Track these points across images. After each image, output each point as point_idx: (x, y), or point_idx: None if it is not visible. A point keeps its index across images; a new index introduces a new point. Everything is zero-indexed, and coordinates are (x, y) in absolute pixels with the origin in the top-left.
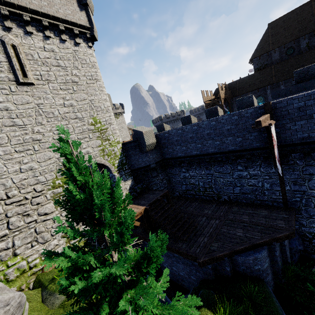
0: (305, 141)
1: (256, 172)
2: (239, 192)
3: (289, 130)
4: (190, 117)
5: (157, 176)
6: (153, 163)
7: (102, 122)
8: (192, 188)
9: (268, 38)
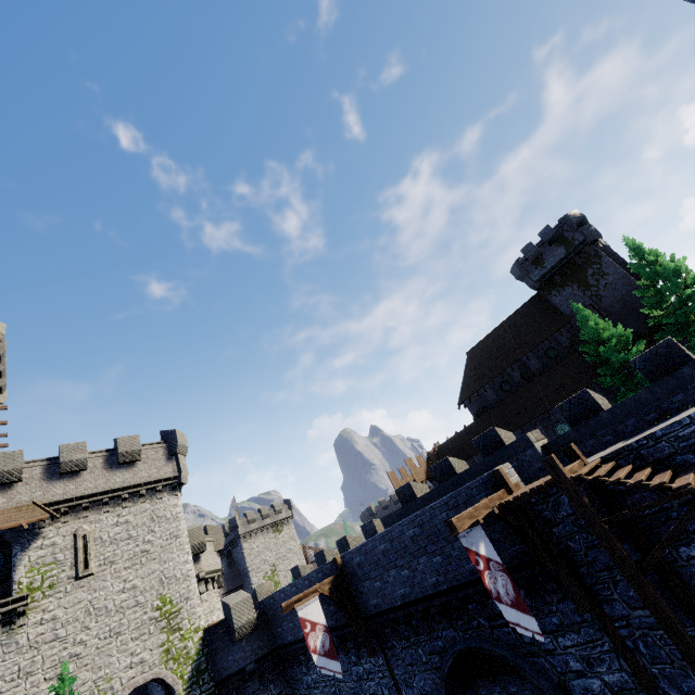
0: (377, 611)
1: (369, 665)
2: None
3: (363, 594)
4: (324, 554)
5: (265, 690)
6: (252, 662)
7: (175, 599)
8: None
9: (472, 371)
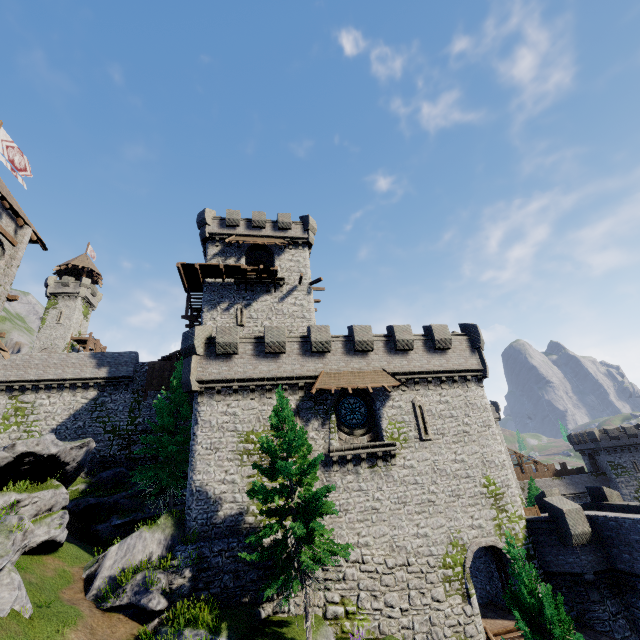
0: None
1: None
2: None
3: None
4: None
5: (602, 603)
6: (590, 572)
7: (497, 483)
8: None
9: None
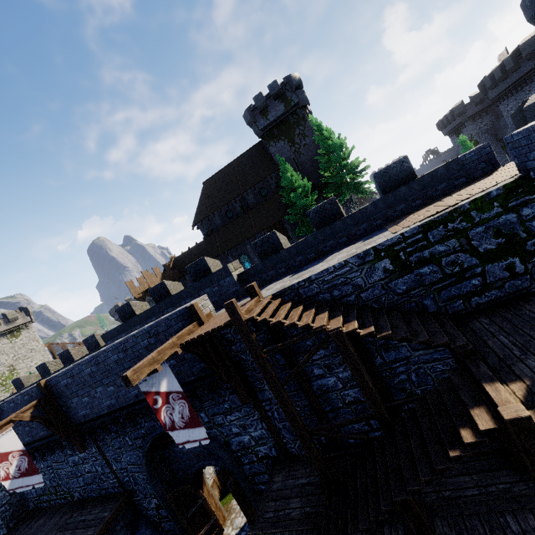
0: (86, 419)
1: (84, 454)
2: (84, 483)
3: (72, 408)
4: (46, 366)
5: None
6: None
7: None
8: (43, 492)
9: (206, 199)
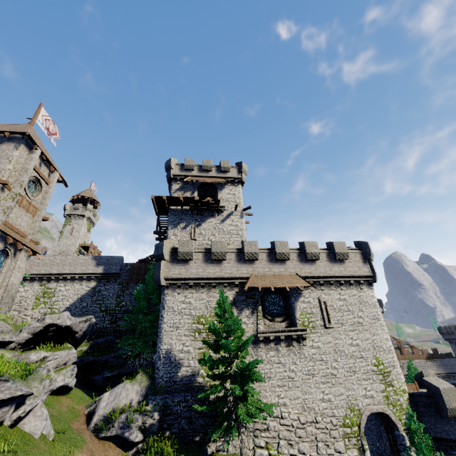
0: None
1: None
2: None
3: None
4: None
5: None
6: None
7: (384, 363)
8: None
9: None
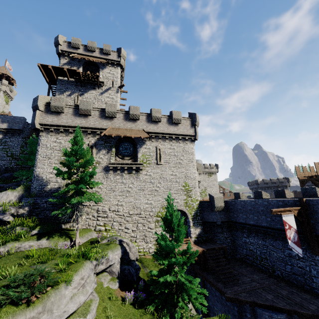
0: None
1: (303, 255)
2: (290, 271)
3: None
4: (261, 193)
5: (222, 233)
6: (219, 221)
7: (190, 185)
8: (251, 254)
9: None
